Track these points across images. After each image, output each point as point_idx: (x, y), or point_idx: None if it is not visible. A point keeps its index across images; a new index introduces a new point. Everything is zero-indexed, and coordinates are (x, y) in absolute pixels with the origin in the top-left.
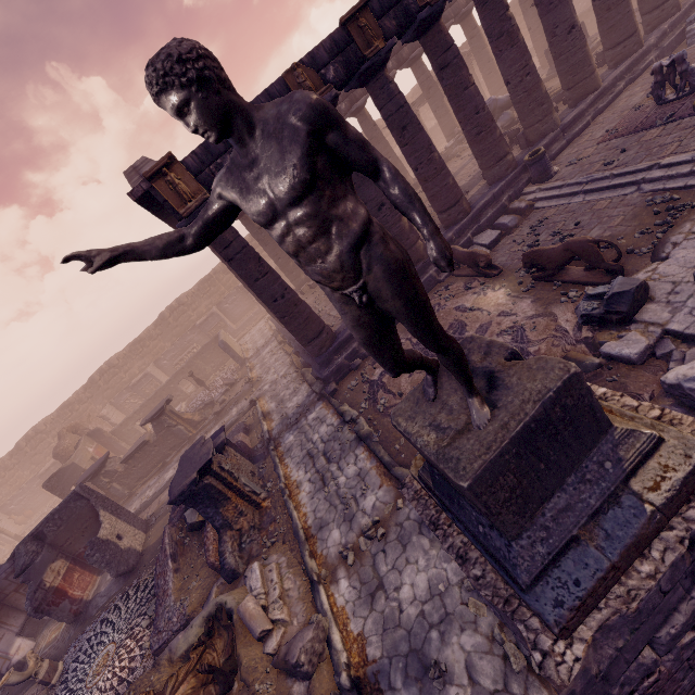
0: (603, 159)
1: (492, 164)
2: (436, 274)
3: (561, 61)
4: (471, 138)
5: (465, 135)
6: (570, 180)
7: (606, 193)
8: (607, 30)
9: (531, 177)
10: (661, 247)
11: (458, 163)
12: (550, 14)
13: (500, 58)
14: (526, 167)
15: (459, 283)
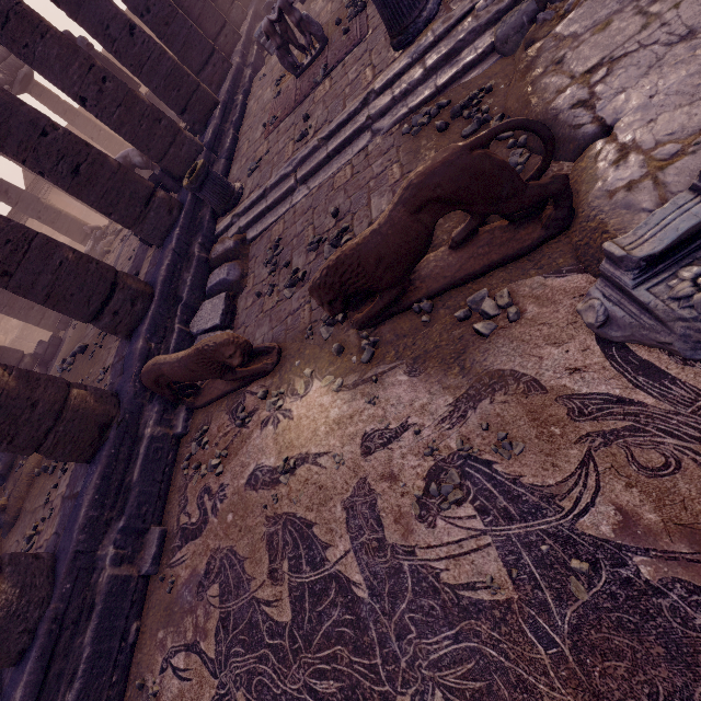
0: (289, 140)
1: (139, 211)
2: (161, 427)
3: (148, 74)
4: (68, 181)
5: (52, 181)
6: (270, 180)
7: (334, 164)
8: (183, 49)
9: (213, 210)
10: (555, 127)
11: (111, 257)
12: (83, 9)
13: (34, 59)
14: (196, 202)
15: (220, 418)
